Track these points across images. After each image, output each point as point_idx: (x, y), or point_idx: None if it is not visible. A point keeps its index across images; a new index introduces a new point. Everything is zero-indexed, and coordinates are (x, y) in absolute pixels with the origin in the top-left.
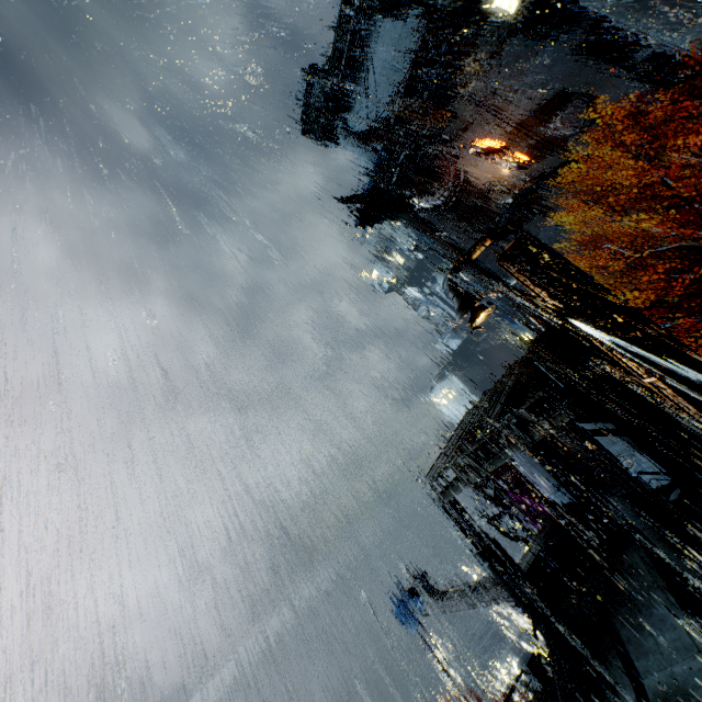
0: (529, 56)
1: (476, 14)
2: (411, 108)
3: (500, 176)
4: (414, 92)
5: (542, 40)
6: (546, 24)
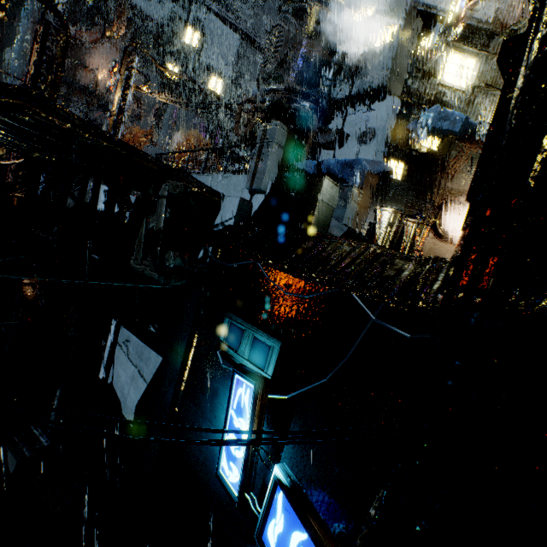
0: (152, 84)
1: (166, 55)
2: (121, 6)
3: (97, 76)
4: (129, 9)
5: (159, 91)
6: (164, 91)
